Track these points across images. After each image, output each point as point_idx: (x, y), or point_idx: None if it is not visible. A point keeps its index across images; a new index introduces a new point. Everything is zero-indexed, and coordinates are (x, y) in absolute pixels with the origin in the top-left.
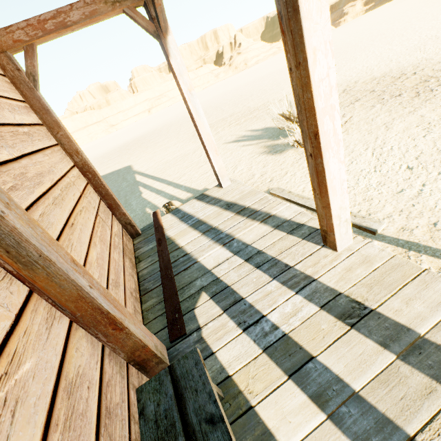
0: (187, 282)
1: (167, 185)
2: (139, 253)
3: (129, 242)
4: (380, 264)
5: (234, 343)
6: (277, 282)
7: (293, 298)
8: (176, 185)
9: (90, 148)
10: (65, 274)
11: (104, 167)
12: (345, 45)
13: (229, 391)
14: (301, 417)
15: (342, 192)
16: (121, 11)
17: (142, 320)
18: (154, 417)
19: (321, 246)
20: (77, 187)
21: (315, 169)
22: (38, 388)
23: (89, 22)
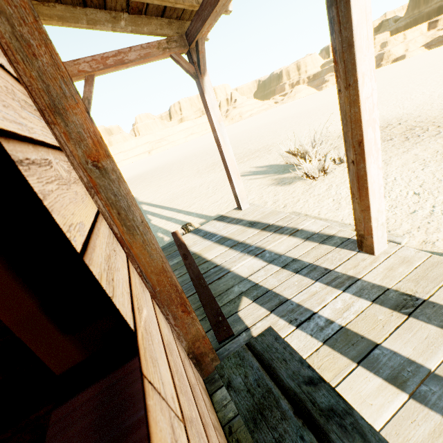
0: (224, 290)
1: (177, 212)
2: None
3: None
4: (420, 262)
5: (290, 339)
6: (320, 284)
7: (342, 295)
8: (186, 212)
9: None
10: (157, 244)
11: None
12: (331, 103)
13: None
14: (382, 399)
15: (379, 196)
16: (169, 55)
17: None
18: (245, 387)
19: (356, 251)
20: None
21: (357, 174)
22: (155, 334)
23: (142, 62)
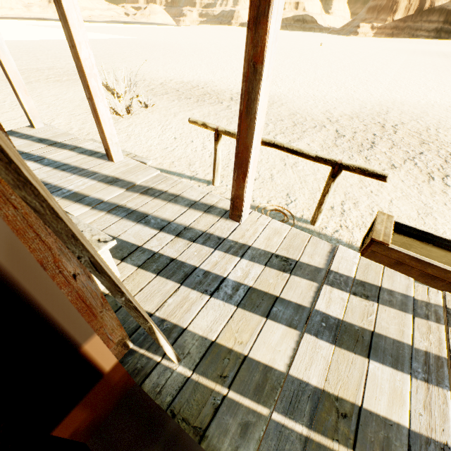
0: None
1: None
2: None
3: None
4: (132, 166)
5: None
6: (76, 175)
7: (84, 180)
8: None
9: None
10: None
11: None
12: (177, 45)
13: None
14: (78, 211)
15: (110, 125)
16: None
17: None
18: None
19: (107, 161)
20: None
21: (93, 107)
22: None
23: None
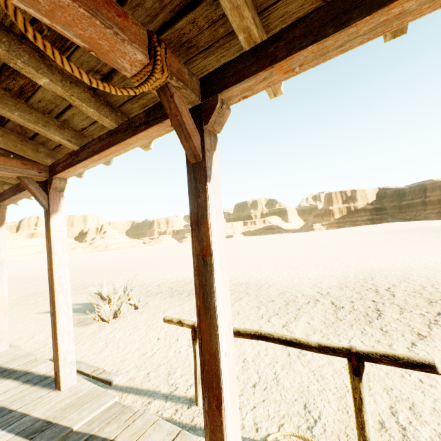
0: None
1: None
2: None
3: None
4: (83, 393)
5: None
6: None
7: None
8: None
9: None
10: None
11: None
12: (178, 255)
13: None
14: None
15: (69, 339)
16: None
17: None
18: None
19: (53, 389)
20: None
21: (54, 322)
22: None
23: None
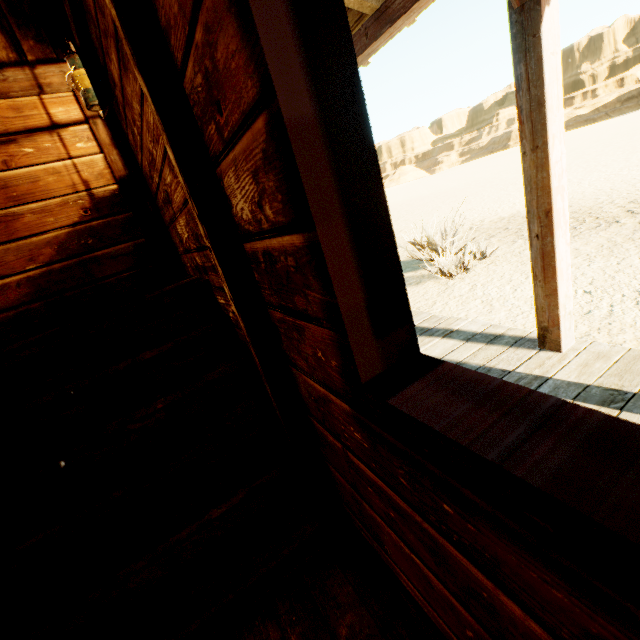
0: None
1: None
2: None
3: None
4: (619, 357)
5: None
6: None
7: None
8: None
9: None
10: None
11: None
12: (450, 189)
13: None
14: None
15: (567, 278)
16: None
17: None
18: None
19: (537, 350)
20: None
21: (541, 251)
22: None
23: None
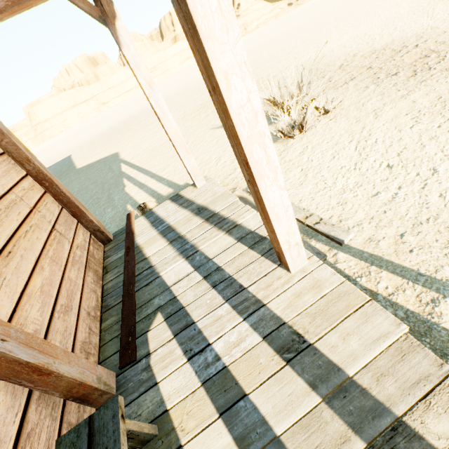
0: (147, 300)
1: (151, 177)
2: (108, 262)
3: (97, 251)
4: (329, 290)
5: (177, 373)
6: (228, 306)
7: (240, 325)
8: (159, 178)
9: (81, 130)
10: None
11: (92, 154)
12: (352, 5)
13: (164, 427)
14: None
15: (287, 218)
16: None
17: (99, 341)
18: None
19: (277, 265)
20: (26, 201)
21: (256, 195)
22: None
23: (19, 9)
